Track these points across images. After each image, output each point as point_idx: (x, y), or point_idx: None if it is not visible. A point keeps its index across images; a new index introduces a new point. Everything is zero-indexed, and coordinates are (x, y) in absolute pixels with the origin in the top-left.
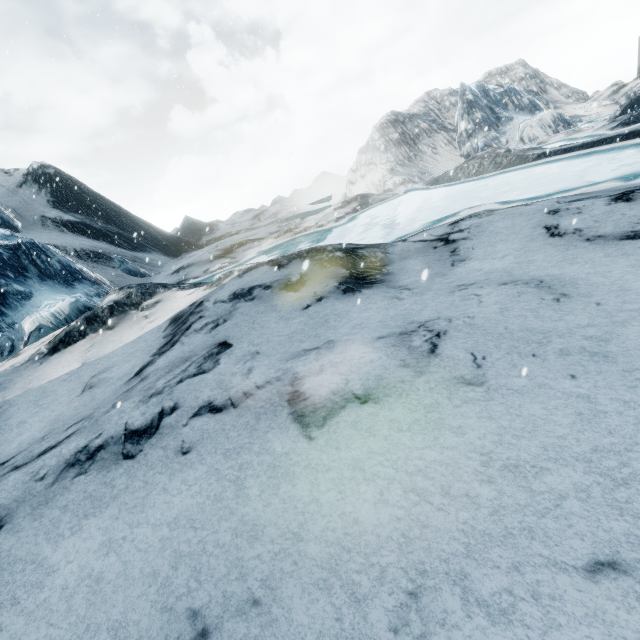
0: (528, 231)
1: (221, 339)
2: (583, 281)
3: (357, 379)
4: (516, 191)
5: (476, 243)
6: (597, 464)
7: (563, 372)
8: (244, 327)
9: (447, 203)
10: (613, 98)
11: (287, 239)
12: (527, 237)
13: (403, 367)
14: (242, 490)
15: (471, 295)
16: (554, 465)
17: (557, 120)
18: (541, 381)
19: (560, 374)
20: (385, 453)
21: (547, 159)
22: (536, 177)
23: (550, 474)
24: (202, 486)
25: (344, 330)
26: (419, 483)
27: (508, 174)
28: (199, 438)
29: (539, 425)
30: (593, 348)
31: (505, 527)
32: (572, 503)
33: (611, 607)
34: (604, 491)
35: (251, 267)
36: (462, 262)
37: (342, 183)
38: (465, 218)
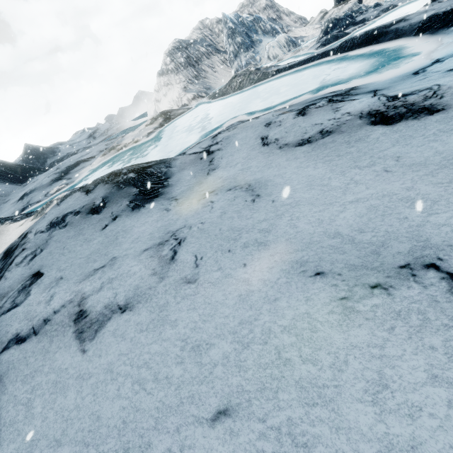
0: (252, 141)
1: (36, 269)
2: (271, 182)
3: (122, 291)
4: (261, 102)
5: (224, 153)
6: (238, 334)
7: (241, 262)
8: (56, 254)
9: (221, 114)
10: (321, 22)
11: (112, 156)
12: (251, 147)
13: (153, 275)
14: (30, 411)
15: (209, 202)
16: (218, 340)
17: (288, 41)
18: (227, 272)
19: (239, 264)
20: (128, 353)
21: (280, 74)
22: (274, 89)
23: (214, 348)
24: (1, 415)
25: (125, 246)
26: (142, 374)
27: (258, 87)
28: (5, 370)
29: (218, 309)
30: (261, 239)
31: (180, 398)
32: (218, 369)
33: (216, 444)
34: (236, 355)
35: (66, 195)
36: (213, 171)
37: (152, 101)
38: (221, 131)
